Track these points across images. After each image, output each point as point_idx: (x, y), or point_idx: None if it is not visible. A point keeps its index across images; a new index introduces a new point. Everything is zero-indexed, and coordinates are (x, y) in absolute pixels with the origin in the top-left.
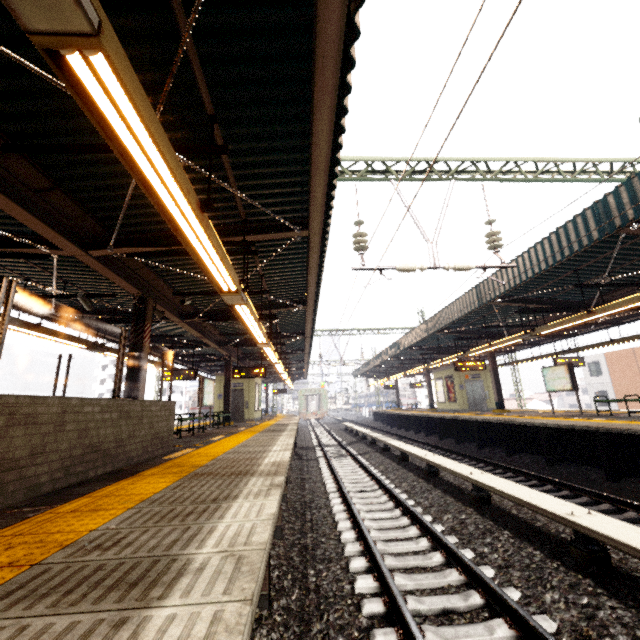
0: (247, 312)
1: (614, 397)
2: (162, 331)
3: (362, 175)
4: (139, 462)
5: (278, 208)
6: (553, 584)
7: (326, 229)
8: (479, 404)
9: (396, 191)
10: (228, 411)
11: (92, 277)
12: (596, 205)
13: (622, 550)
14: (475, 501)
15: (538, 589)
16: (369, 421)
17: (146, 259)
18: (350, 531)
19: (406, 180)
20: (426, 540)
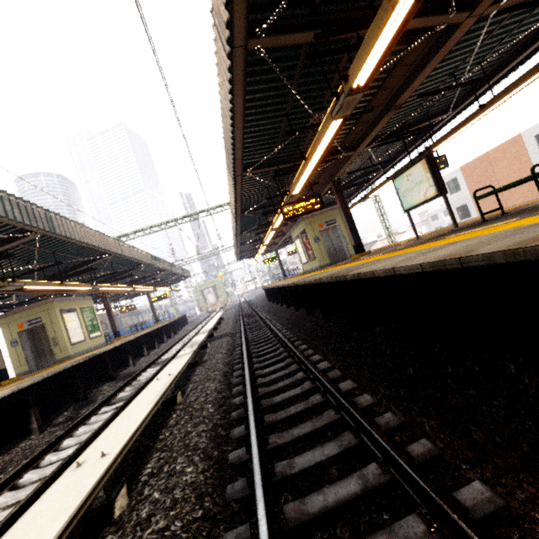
0: None
1: (474, 207)
2: None
3: None
4: None
5: None
6: None
7: None
8: (341, 253)
9: None
10: None
11: None
12: None
13: None
14: None
15: None
16: (261, 297)
17: None
18: None
19: None
20: None
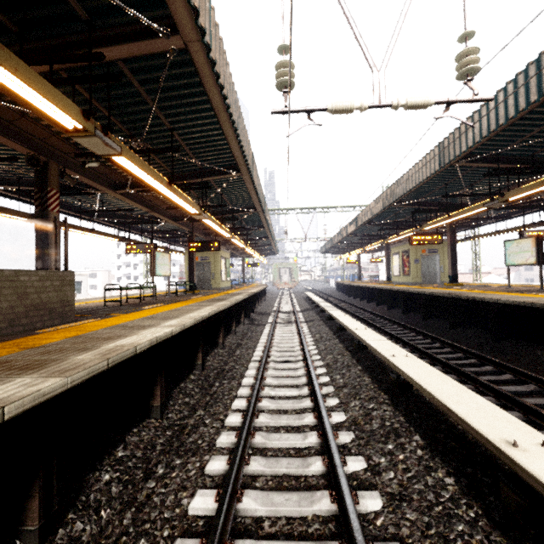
0: (138, 169)
1: None
2: (118, 207)
3: None
4: (0, 336)
5: None
6: None
7: (197, 23)
8: (433, 277)
9: None
10: (191, 281)
11: None
12: None
13: None
14: (394, 385)
15: None
16: (332, 291)
17: (16, 105)
18: (238, 414)
19: None
20: (316, 436)
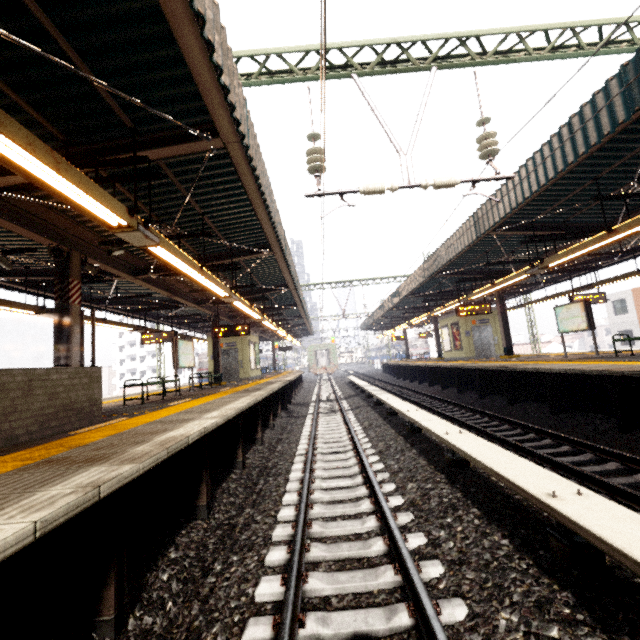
0: (173, 257)
1: (639, 335)
2: (134, 292)
3: (316, 73)
4: (31, 440)
5: (174, 107)
6: (514, 598)
7: (238, 131)
8: (487, 351)
9: (359, 89)
10: (217, 371)
11: (4, 230)
12: (625, 69)
13: (619, 561)
14: (450, 465)
15: (492, 604)
16: (378, 373)
17: (45, 199)
18: (290, 507)
19: (372, 73)
20: (374, 519)
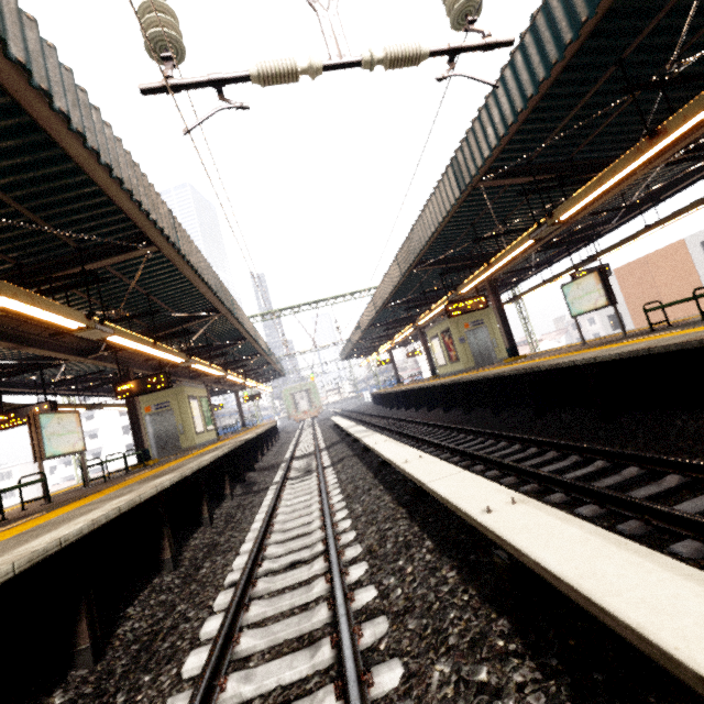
0: None
1: (629, 317)
2: None
3: None
4: None
5: None
6: None
7: None
8: (487, 357)
9: None
10: (137, 447)
11: None
12: None
13: None
14: (508, 578)
15: None
16: (369, 406)
17: None
18: None
19: None
20: None
